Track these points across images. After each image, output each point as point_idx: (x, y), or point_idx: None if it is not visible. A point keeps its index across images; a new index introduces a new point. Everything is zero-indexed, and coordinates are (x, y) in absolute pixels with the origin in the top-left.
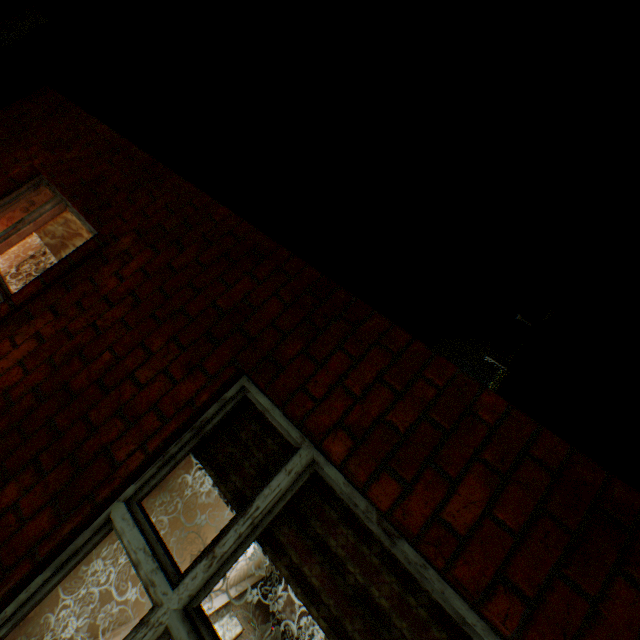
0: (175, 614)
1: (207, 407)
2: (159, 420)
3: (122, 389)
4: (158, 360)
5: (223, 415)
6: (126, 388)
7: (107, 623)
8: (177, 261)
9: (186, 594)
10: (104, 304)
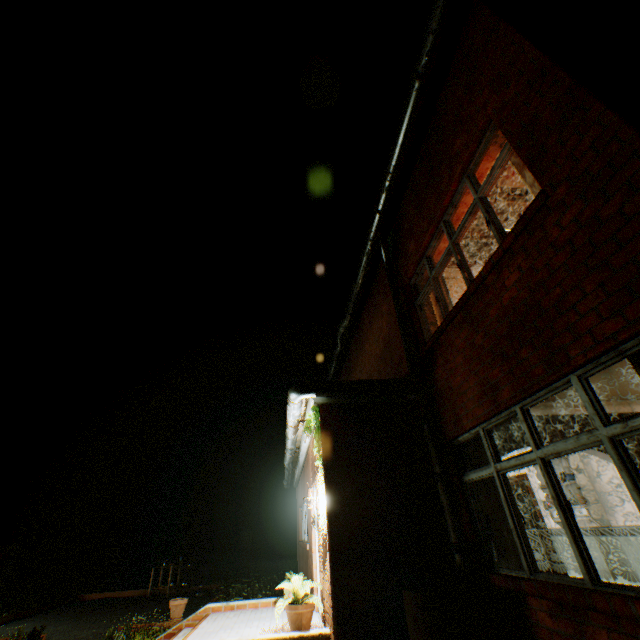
0: (603, 437)
1: (626, 339)
2: (590, 341)
3: (567, 315)
4: (588, 301)
5: (638, 348)
6: (569, 315)
7: (611, 396)
8: (600, 214)
9: (609, 432)
10: (550, 251)
